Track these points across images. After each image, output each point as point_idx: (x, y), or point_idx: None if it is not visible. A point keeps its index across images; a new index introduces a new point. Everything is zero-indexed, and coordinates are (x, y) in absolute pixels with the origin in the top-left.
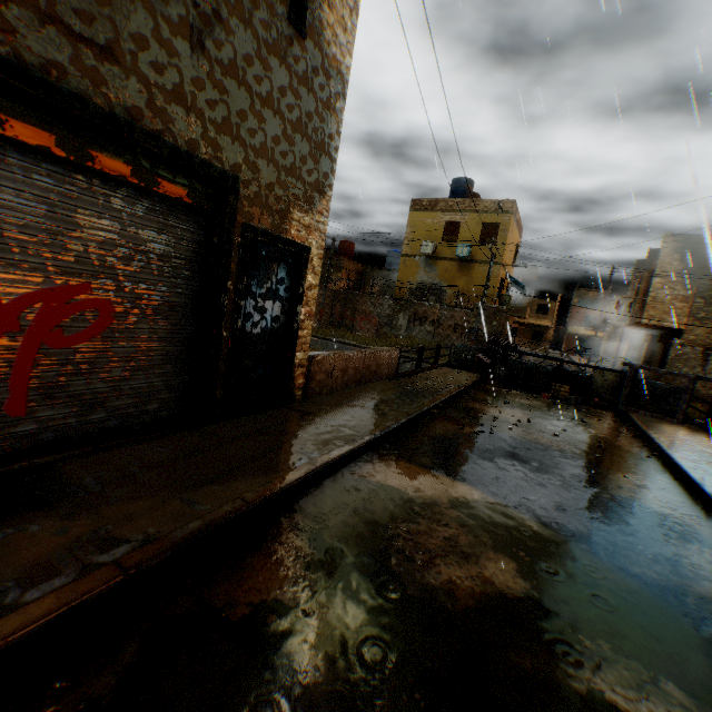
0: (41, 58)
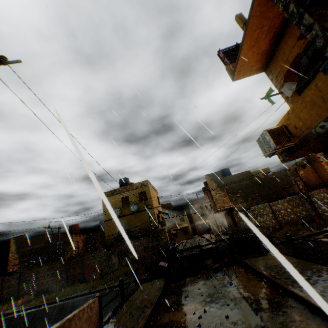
0: None
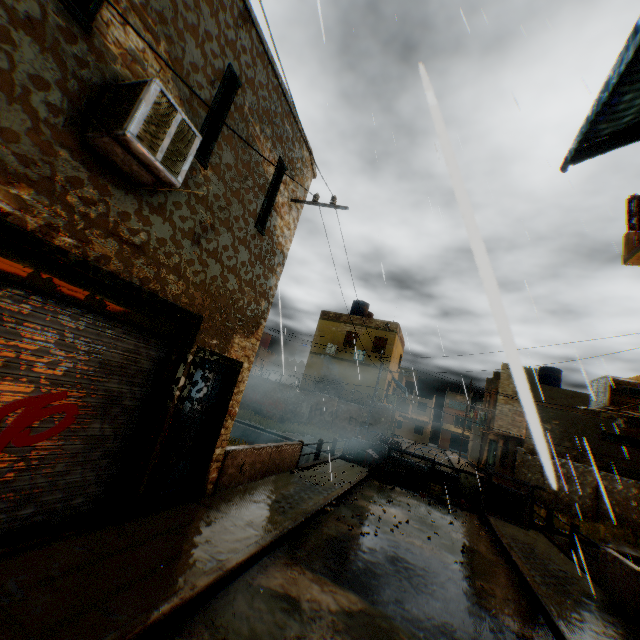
0: (99, 253)
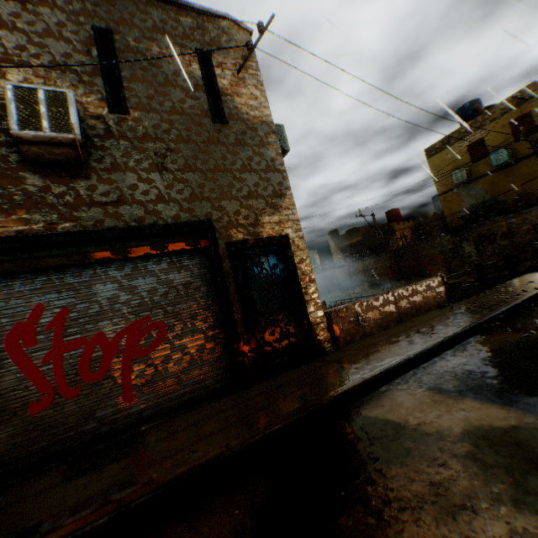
0: (92, 222)
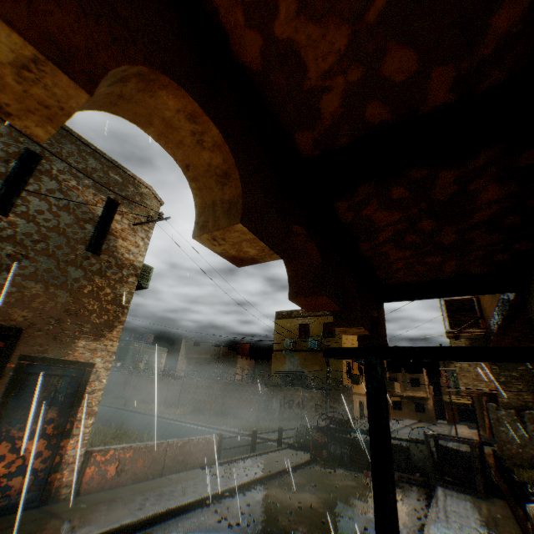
0: None
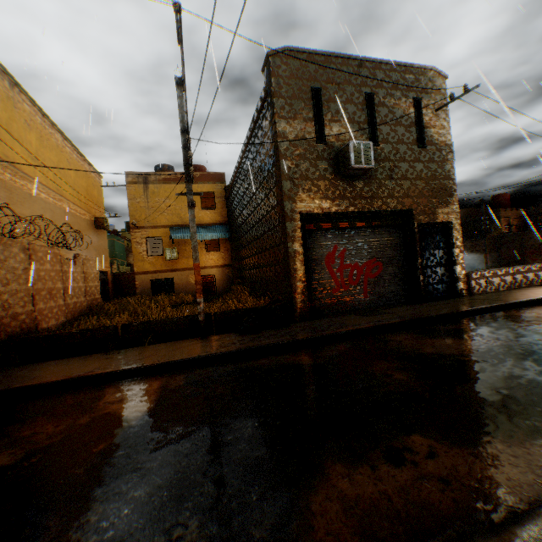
0: (361, 207)
